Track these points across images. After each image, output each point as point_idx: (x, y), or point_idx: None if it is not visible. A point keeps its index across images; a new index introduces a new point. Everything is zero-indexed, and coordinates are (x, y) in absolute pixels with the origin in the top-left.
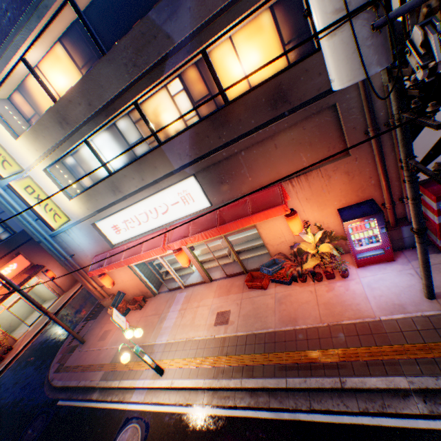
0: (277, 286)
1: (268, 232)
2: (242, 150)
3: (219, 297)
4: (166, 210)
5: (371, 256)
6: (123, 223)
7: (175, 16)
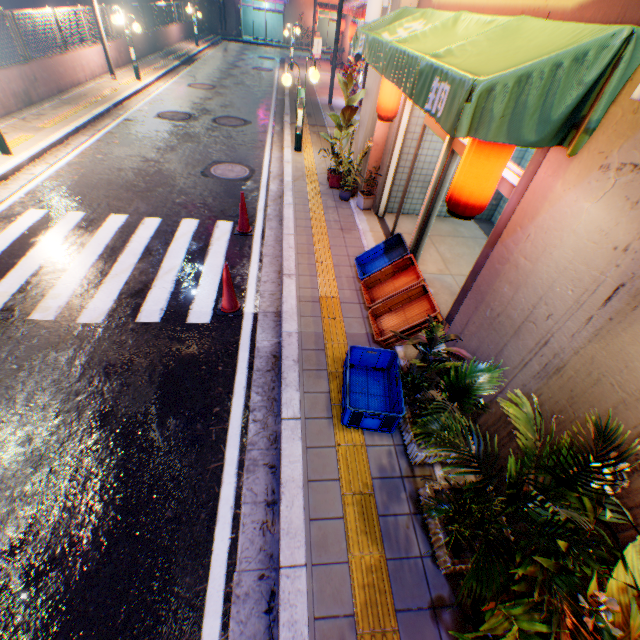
0: None
1: None
2: None
3: None
4: None
5: None
6: None
7: None
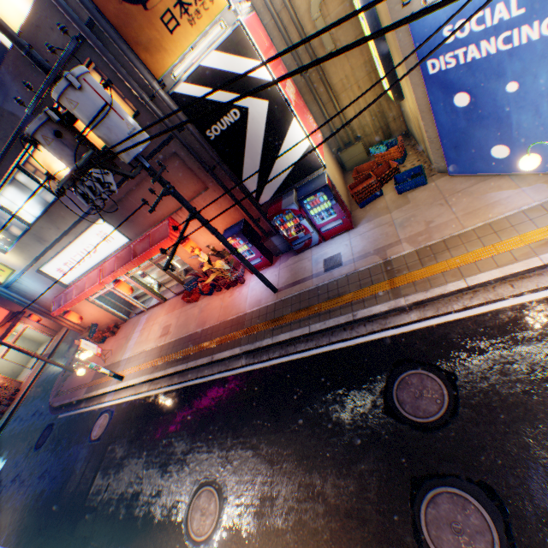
0: (204, 298)
1: (185, 255)
2: (130, 193)
3: (168, 314)
4: (95, 249)
5: (255, 265)
6: (65, 266)
7: (9, 98)
